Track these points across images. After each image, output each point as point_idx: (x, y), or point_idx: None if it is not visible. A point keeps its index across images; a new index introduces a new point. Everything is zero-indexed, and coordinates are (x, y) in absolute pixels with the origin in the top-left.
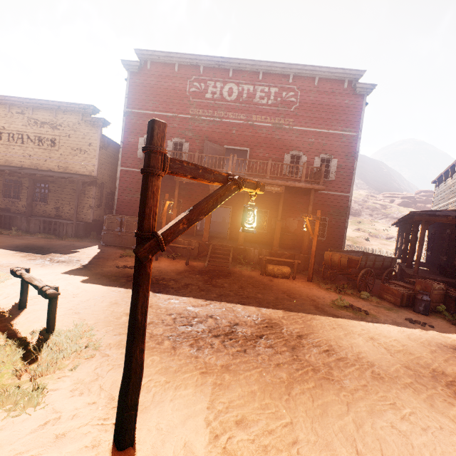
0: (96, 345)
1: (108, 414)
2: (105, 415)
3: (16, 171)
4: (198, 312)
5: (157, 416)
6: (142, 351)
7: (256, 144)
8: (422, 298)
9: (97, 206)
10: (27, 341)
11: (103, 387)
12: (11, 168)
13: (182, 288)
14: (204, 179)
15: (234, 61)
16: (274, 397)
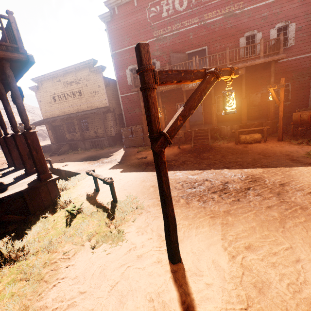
0: (141, 206)
1: (160, 244)
2: (159, 245)
3: (69, 116)
4: (196, 178)
5: (190, 245)
6: (172, 210)
7: (212, 40)
8: None
9: (115, 125)
10: (106, 208)
11: (153, 229)
12: (66, 116)
13: (181, 165)
14: (186, 80)
15: None
16: (271, 230)
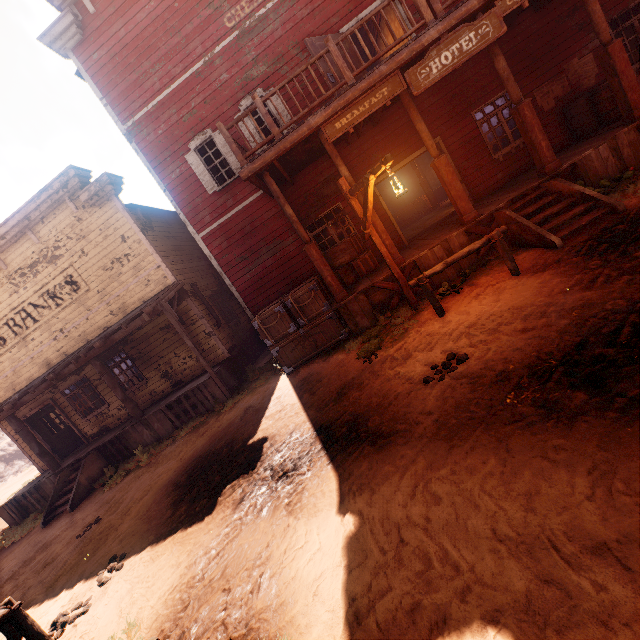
0: None
1: None
2: None
3: (61, 365)
4: None
5: None
6: None
7: None
8: None
9: (215, 327)
10: None
11: None
12: (53, 368)
13: None
14: None
15: None
16: None
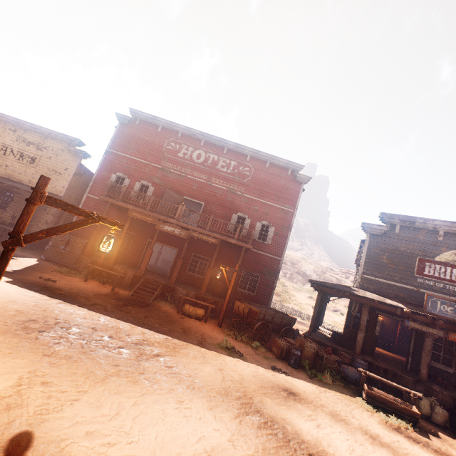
0: None
1: None
2: None
3: None
4: (84, 323)
5: None
6: None
7: (211, 201)
8: (294, 352)
9: (54, 223)
10: None
11: None
12: None
13: (87, 305)
14: (71, 212)
15: (206, 135)
16: (89, 379)
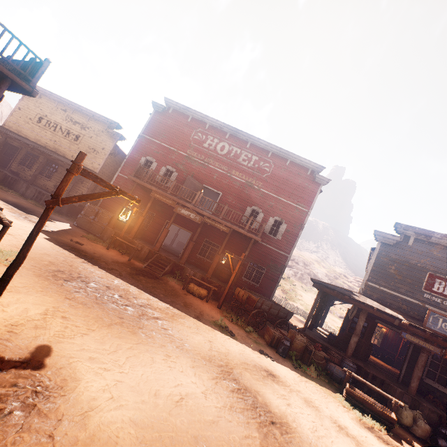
0: None
1: None
2: None
3: (38, 148)
4: (101, 281)
5: (22, 296)
6: (28, 250)
7: (229, 191)
8: (284, 342)
9: None
10: None
11: None
12: (36, 145)
13: (106, 268)
14: (99, 184)
15: (232, 129)
16: (98, 322)
